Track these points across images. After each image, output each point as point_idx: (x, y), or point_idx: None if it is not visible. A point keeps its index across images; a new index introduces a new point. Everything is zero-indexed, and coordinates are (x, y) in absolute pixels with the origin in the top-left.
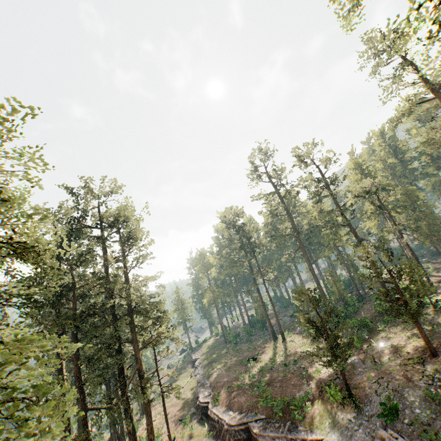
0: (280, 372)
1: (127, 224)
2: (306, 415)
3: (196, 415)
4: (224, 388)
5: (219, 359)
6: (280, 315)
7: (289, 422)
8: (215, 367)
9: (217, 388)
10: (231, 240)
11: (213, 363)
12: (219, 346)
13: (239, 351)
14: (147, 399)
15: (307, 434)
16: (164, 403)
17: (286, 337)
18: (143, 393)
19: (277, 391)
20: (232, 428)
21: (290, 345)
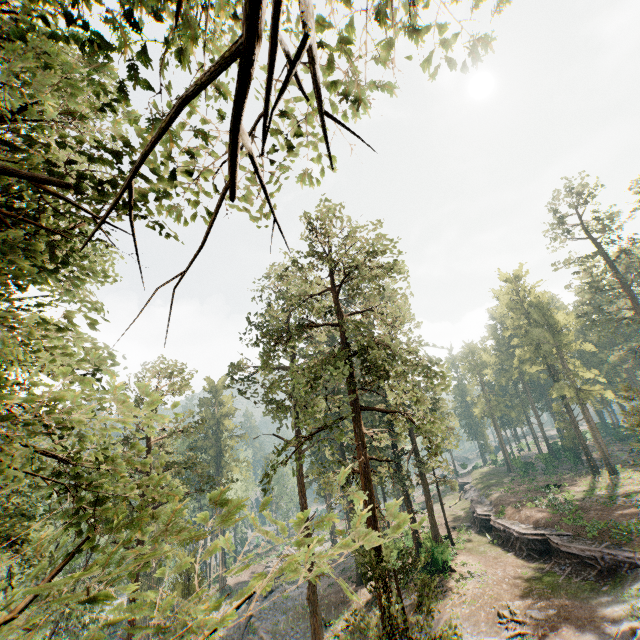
0: (600, 503)
1: (393, 307)
2: (635, 539)
3: (472, 528)
4: (511, 506)
5: (500, 484)
6: (608, 449)
7: (607, 542)
8: (495, 490)
9: (500, 505)
10: (518, 327)
11: (492, 487)
12: (499, 474)
13: (532, 480)
14: (425, 478)
15: (633, 554)
16: (439, 493)
17: (616, 473)
18: (421, 472)
19: (591, 517)
20: (524, 537)
21: (622, 481)
